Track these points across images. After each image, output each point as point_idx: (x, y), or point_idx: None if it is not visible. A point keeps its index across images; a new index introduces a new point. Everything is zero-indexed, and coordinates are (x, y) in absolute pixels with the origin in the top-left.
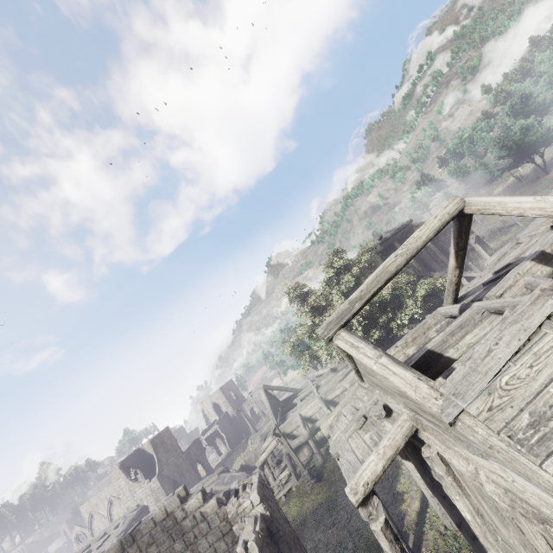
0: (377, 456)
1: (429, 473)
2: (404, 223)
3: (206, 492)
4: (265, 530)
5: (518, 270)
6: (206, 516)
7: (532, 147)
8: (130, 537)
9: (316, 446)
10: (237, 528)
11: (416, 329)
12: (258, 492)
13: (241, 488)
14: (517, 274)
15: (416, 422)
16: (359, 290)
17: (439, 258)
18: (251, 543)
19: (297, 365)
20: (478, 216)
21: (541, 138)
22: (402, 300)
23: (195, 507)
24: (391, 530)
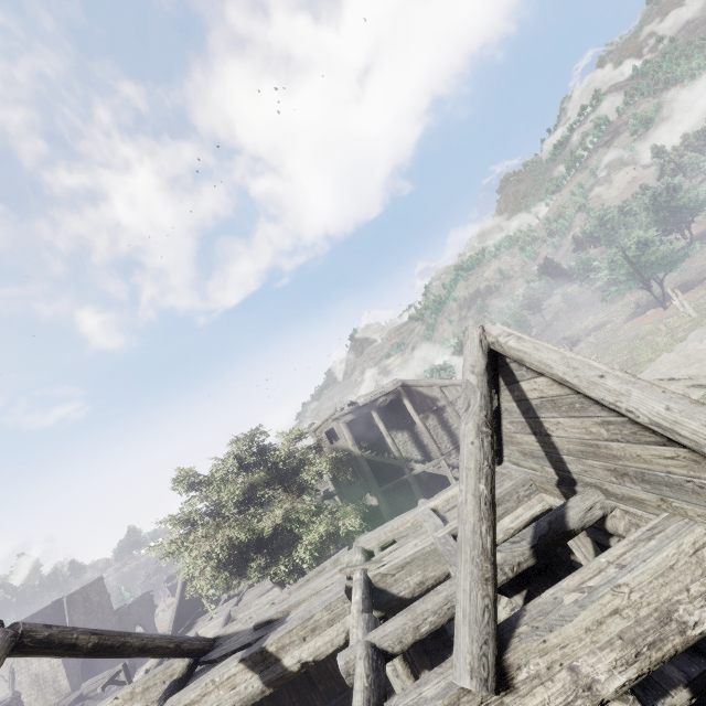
0: None
1: None
2: (389, 386)
3: (76, 705)
4: None
5: (219, 671)
6: None
7: (648, 270)
8: None
9: None
10: None
11: (154, 674)
12: None
13: None
14: (210, 681)
15: None
16: None
17: (440, 437)
18: None
19: None
20: (577, 344)
21: (660, 260)
22: (297, 534)
23: None
24: None
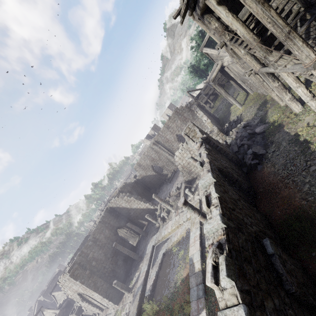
0: (215, 72)
1: (230, 76)
2: None
3: None
4: (197, 105)
5: None
6: (184, 109)
7: None
8: (169, 118)
9: (210, 100)
10: (191, 108)
11: None
12: (194, 100)
13: (190, 102)
14: None
15: (221, 62)
16: (206, 36)
17: None
18: (195, 105)
19: (199, 81)
20: None
21: None
22: None
23: (181, 108)
24: (219, 84)
